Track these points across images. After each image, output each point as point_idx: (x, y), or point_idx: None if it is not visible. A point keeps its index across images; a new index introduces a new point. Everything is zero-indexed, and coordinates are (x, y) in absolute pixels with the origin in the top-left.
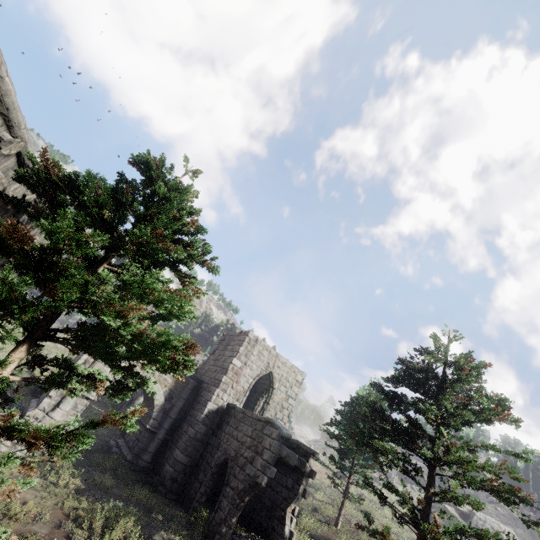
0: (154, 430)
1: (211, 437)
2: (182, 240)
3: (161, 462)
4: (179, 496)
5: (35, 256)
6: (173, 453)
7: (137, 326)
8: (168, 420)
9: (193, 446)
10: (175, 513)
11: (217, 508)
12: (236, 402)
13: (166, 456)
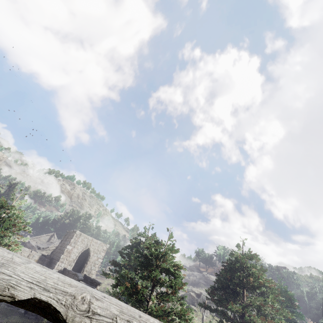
0: None
1: None
2: (15, 225)
3: None
4: (36, 316)
5: None
6: None
7: None
8: None
9: None
10: None
11: None
12: (69, 266)
13: None
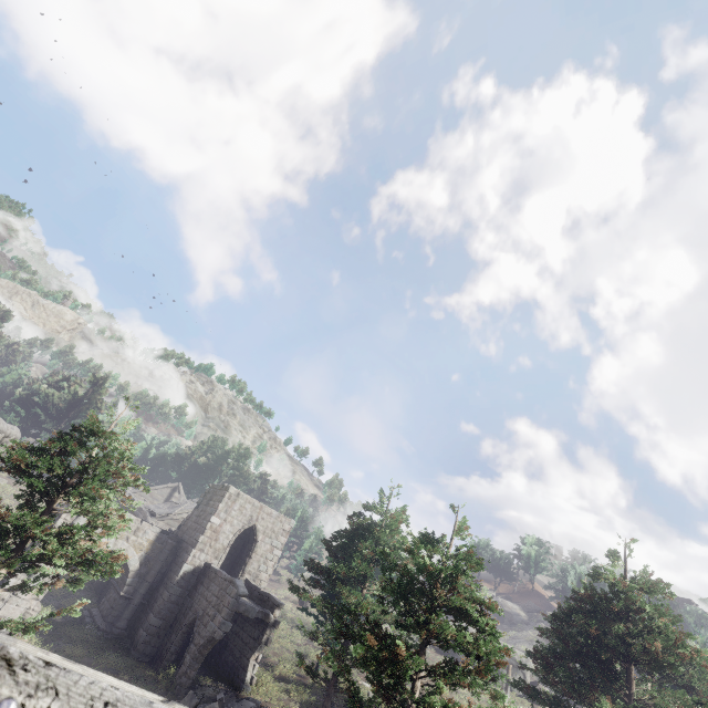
0: (129, 596)
1: (186, 598)
2: (119, 473)
3: (136, 628)
4: (152, 658)
5: (12, 521)
6: (147, 618)
7: (83, 546)
8: (144, 585)
9: (168, 609)
10: (144, 673)
11: (181, 663)
12: (215, 560)
13: (142, 620)
